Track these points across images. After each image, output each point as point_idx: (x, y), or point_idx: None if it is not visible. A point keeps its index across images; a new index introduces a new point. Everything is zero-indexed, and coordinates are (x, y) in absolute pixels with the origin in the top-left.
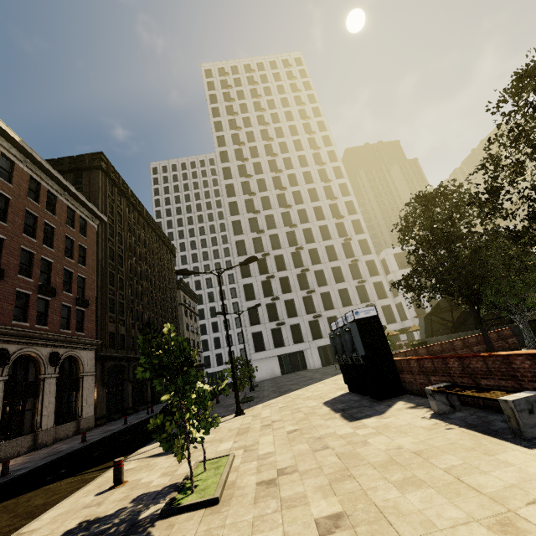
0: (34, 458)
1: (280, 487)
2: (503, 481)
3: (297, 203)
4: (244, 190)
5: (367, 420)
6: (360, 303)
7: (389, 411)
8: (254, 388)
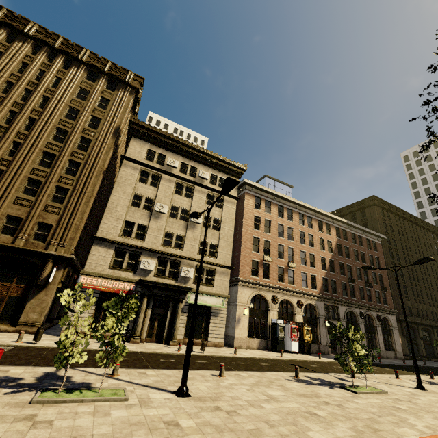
0: (384, 361)
1: None
2: None
3: None
4: None
5: None
6: None
7: None
8: None
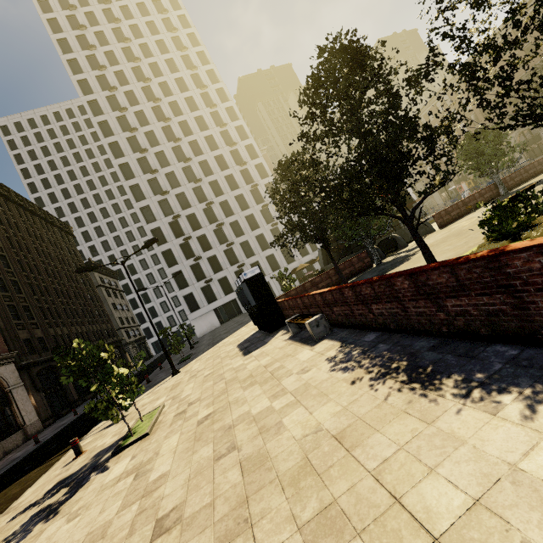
0: None
1: (186, 413)
2: (288, 369)
3: (197, 154)
4: (133, 147)
5: (254, 352)
6: (277, 244)
7: (270, 341)
8: (195, 345)
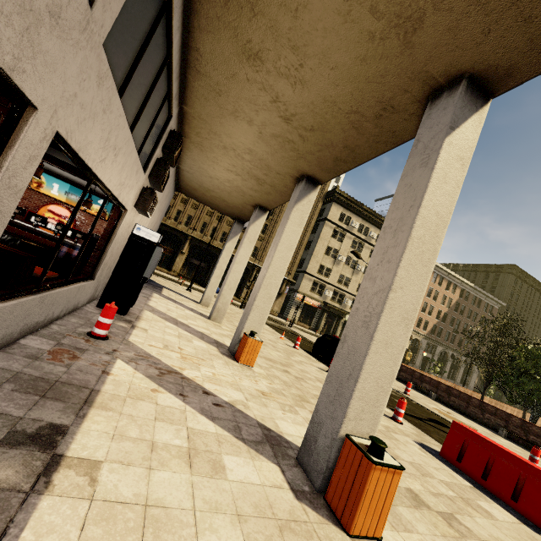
0: None
1: None
2: None
3: None
4: None
5: None
6: None
7: None
8: None
